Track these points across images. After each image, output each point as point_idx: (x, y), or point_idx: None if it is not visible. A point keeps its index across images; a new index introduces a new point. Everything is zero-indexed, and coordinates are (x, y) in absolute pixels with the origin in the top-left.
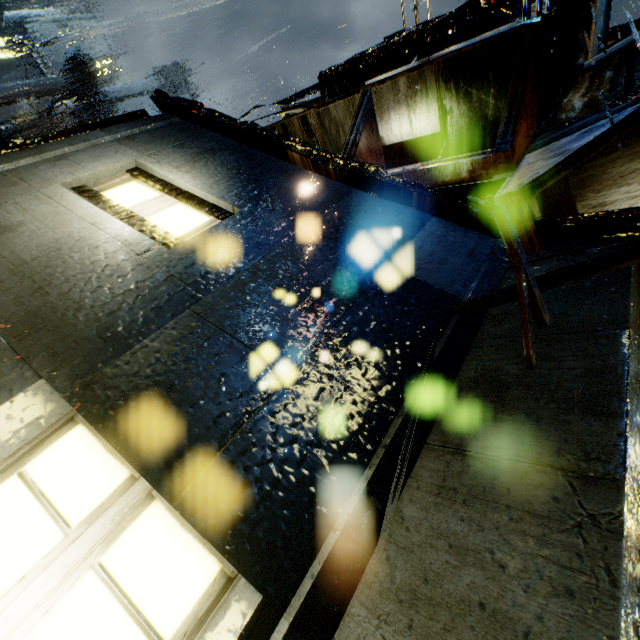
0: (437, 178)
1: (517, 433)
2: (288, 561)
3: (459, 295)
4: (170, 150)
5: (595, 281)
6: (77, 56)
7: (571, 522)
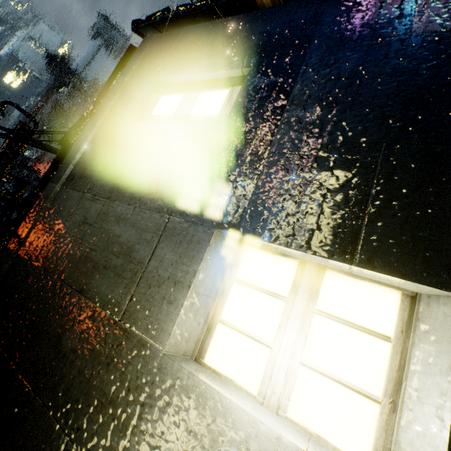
0: None
1: None
2: None
3: None
4: (169, 60)
5: None
6: (48, 54)
7: None
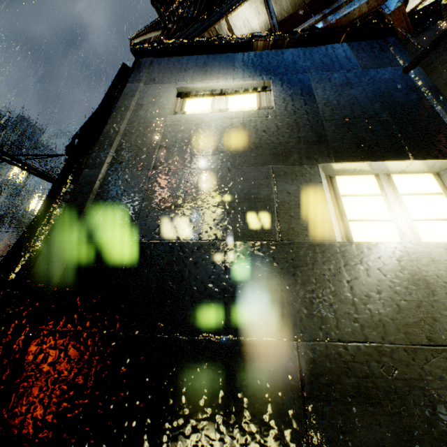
0: (349, 19)
1: None
2: None
3: (399, 65)
4: (184, 75)
5: None
6: None
7: None
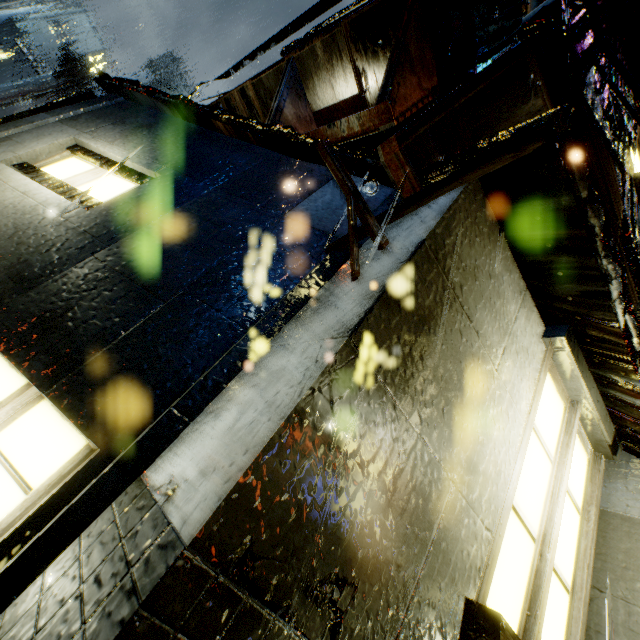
0: (337, 134)
1: (317, 325)
2: (127, 428)
3: (341, 236)
4: (108, 127)
5: (433, 209)
6: (68, 52)
7: (305, 369)
